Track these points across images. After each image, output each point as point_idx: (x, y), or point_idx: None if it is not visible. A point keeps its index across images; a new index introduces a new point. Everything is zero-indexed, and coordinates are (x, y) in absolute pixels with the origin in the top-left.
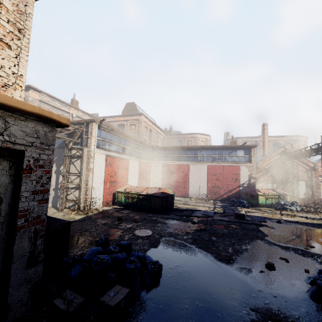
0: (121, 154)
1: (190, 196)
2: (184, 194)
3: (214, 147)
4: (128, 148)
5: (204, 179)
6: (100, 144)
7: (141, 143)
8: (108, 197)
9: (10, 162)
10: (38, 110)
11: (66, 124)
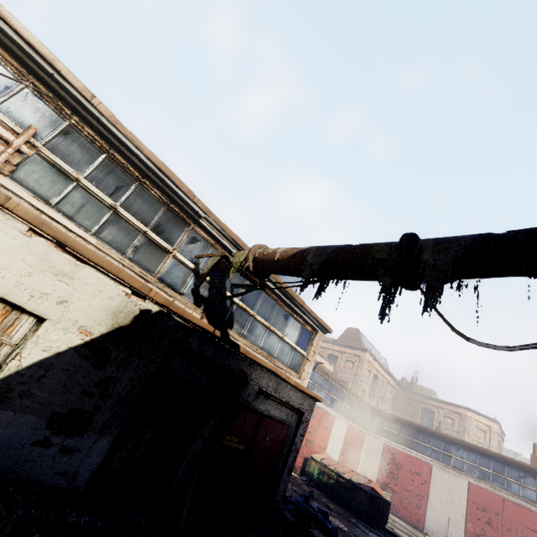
0: (328, 406)
1: (428, 532)
2: (415, 521)
3: (484, 452)
4: (338, 400)
5: (458, 508)
6: (310, 387)
7: (357, 397)
8: (298, 460)
9: (298, 416)
10: (315, 395)
11: (321, 401)
